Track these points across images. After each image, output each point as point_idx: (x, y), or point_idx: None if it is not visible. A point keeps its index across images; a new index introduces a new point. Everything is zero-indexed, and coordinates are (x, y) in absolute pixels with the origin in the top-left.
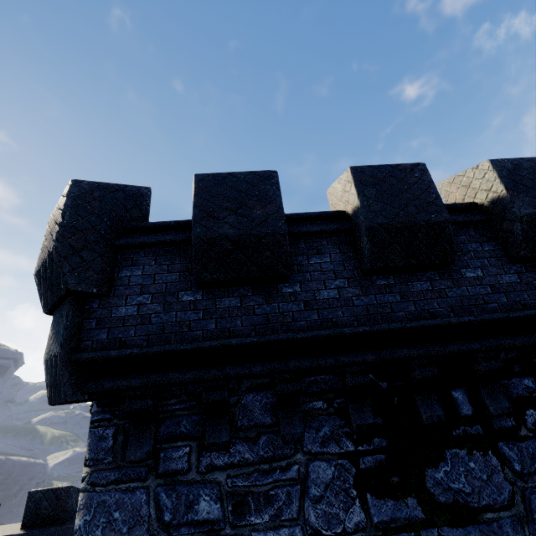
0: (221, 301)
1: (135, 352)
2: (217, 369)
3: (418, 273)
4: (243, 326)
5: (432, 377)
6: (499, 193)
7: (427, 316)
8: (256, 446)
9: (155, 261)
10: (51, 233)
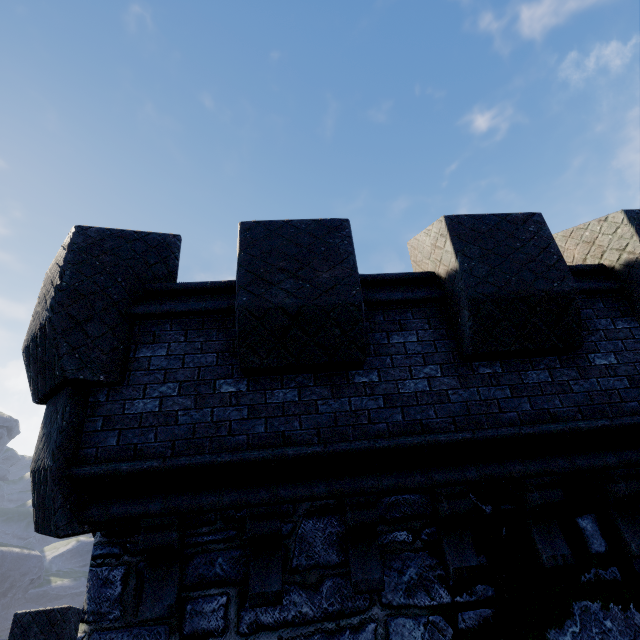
0: (273, 393)
1: (155, 465)
2: (266, 490)
3: (533, 358)
4: (302, 429)
5: (555, 502)
6: (637, 254)
7: (547, 418)
8: (318, 596)
9: (185, 337)
10: (45, 296)
